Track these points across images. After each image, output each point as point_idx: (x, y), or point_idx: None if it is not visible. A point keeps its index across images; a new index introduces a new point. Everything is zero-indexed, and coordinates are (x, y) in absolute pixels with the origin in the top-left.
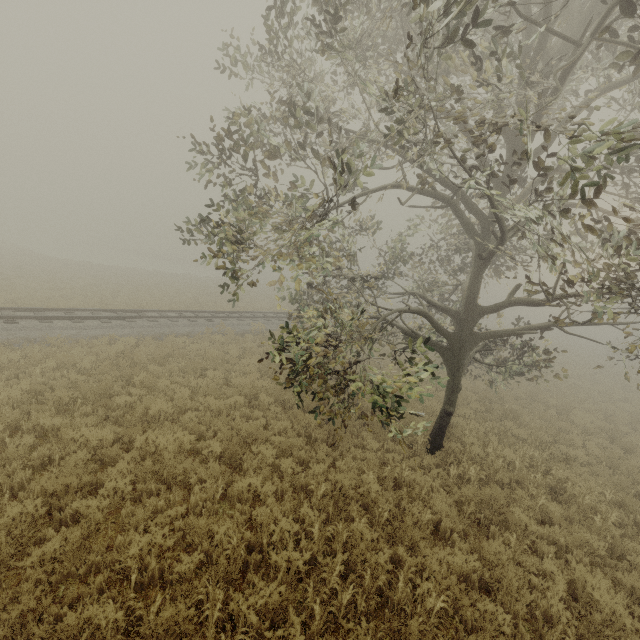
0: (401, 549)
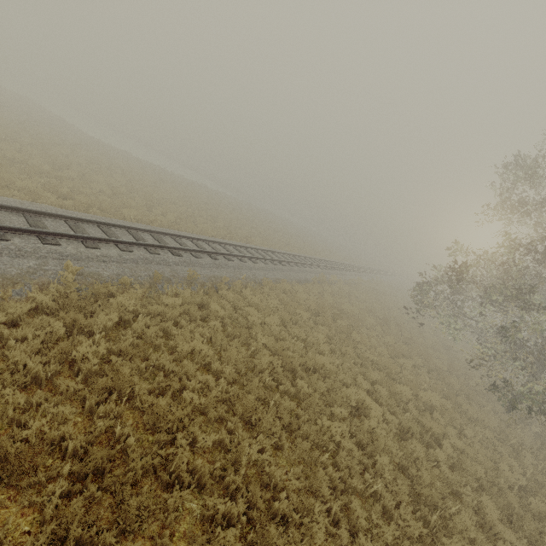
0: None
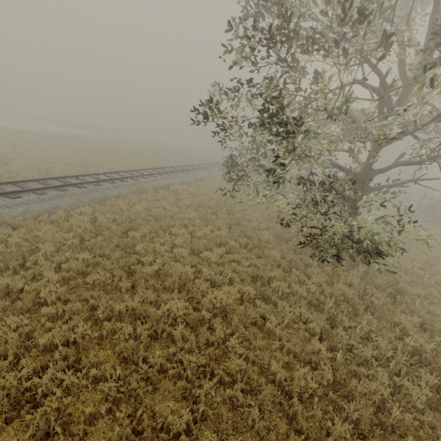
0: (385, 323)
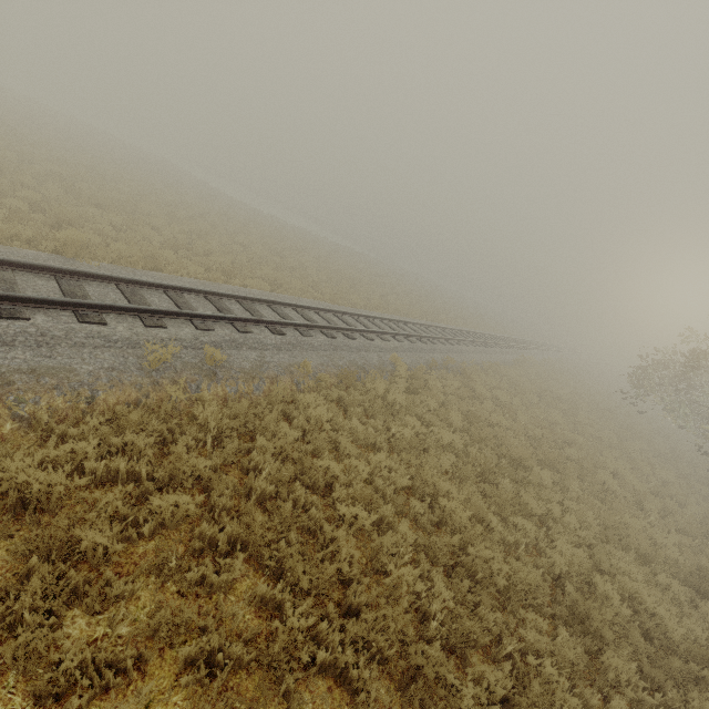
0: None
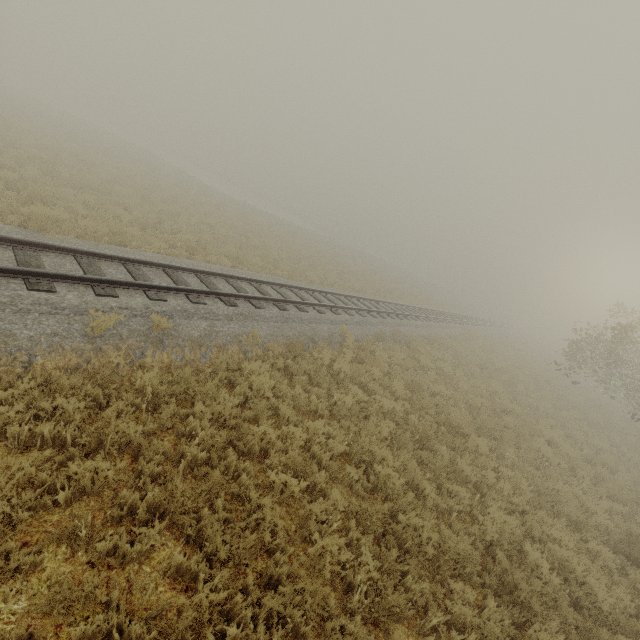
0: None
